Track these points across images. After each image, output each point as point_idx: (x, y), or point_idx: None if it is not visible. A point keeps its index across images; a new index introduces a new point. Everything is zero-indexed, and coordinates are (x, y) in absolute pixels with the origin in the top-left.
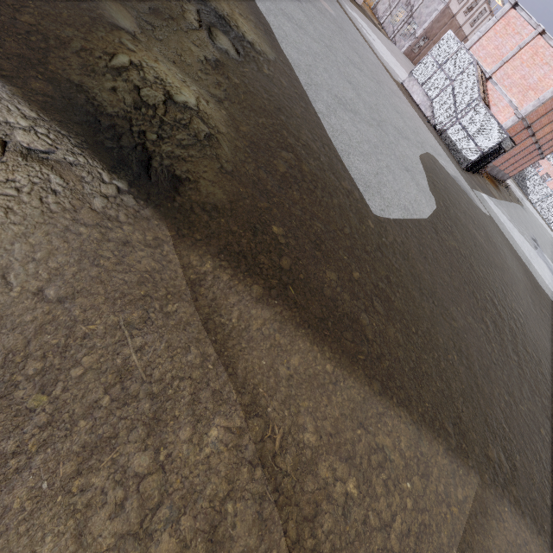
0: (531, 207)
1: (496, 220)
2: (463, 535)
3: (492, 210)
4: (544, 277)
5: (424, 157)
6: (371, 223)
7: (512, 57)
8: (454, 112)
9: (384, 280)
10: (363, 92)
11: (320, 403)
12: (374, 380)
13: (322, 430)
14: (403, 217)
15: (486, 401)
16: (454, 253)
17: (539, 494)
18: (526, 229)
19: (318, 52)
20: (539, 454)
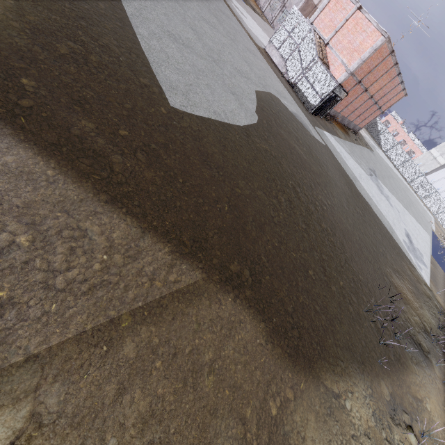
0: (382, 154)
1: (331, 149)
2: (160, 299)
3: (330, 142)
4: (369, 192)
5: (262, 93)
6: (165, 110)
7: (342, 27)
8: (301, 69)
9: (161, 145)
10: (207, 39)
11: (21, 189)
12: (105, 193)
13: (7, 201)
14: (211, 117)
15: (249, 240)
16: (263, 152)
17: (280, 302)
18: (366, 163)
19: (163, 2)
20: (297, 283)
